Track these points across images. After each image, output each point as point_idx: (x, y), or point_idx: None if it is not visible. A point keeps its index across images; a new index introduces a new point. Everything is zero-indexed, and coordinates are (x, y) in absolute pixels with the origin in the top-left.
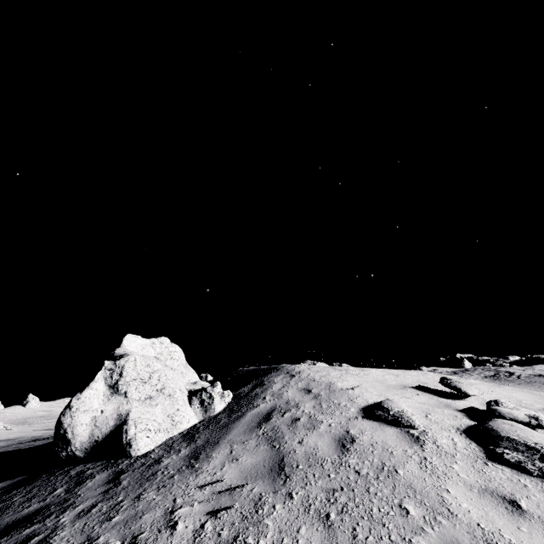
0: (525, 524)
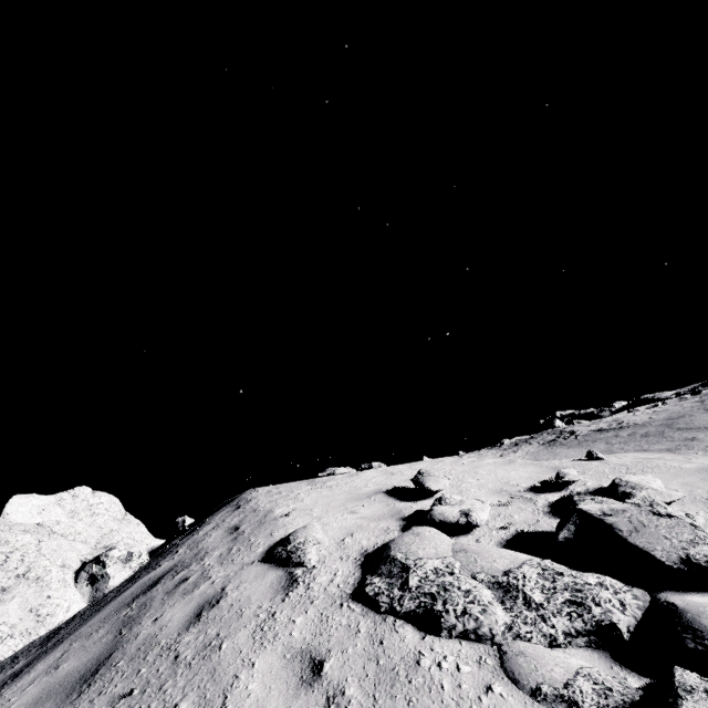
0: (302, 699)
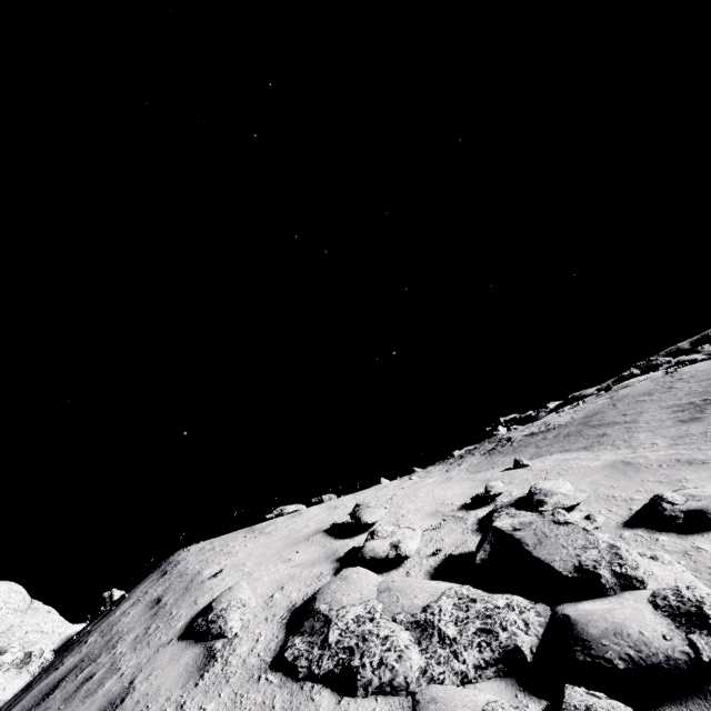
0: None
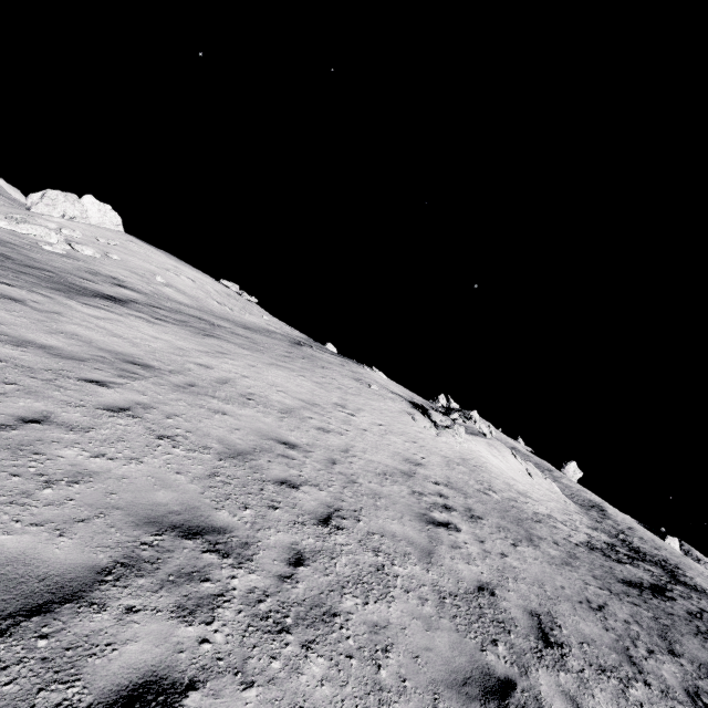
0: None
